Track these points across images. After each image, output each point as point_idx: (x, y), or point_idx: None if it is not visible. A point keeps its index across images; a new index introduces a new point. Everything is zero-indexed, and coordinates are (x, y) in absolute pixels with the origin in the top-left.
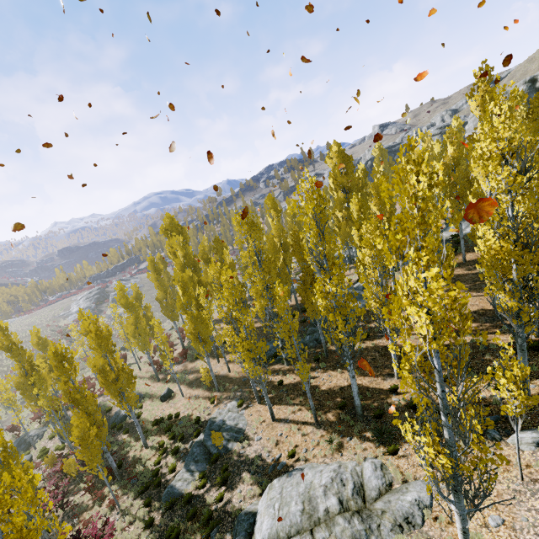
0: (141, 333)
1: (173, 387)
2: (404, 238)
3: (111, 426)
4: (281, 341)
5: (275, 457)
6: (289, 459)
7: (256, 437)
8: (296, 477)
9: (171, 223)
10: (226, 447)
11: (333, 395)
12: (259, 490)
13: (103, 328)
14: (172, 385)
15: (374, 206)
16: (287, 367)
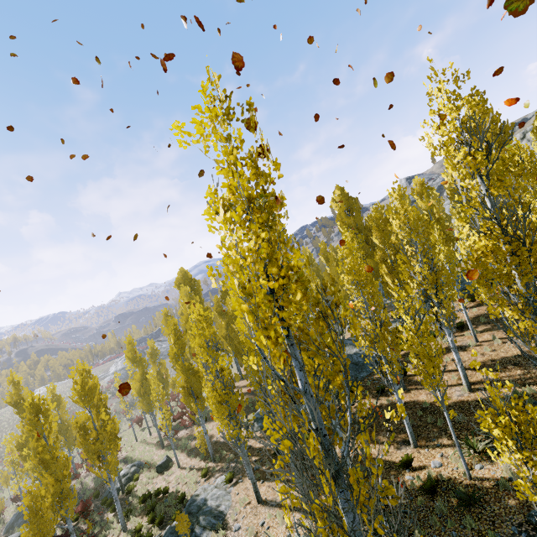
0: (146, 390)
1: (173, 456)
2: (231, 195)
3: (102, 501)
4: None
5: None
6: None
7: (234, 525)
8: None
9: (184, 276)
10: None
11: None
12: None
13: (89, 380)
14: (173, 452)
15: (375, 240)
16: None
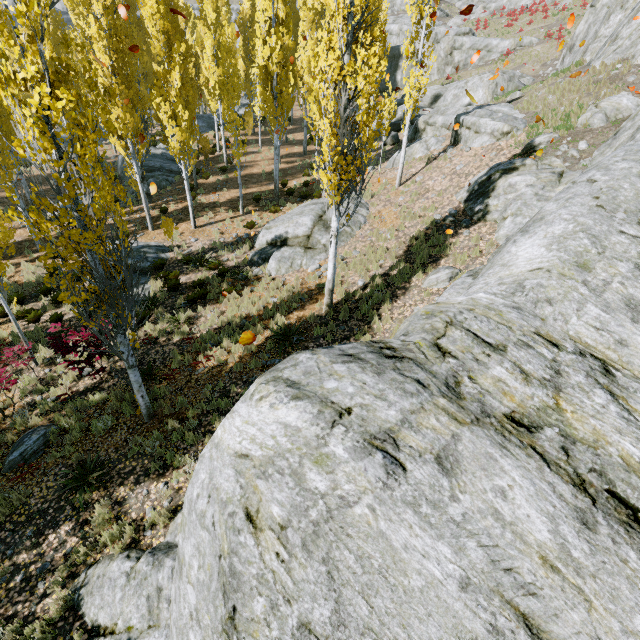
0: None
1: None
2: None
3: None
4: (141, 166)
5: (234, 236)
6: (248, 232)
7: (193, 238)
8: (281, 217)
9: None
10: (159, 258)
11: (238, 201)
12: (248, 247)
13: None
14: None
15: (203, 27)
16: (151, 205)
